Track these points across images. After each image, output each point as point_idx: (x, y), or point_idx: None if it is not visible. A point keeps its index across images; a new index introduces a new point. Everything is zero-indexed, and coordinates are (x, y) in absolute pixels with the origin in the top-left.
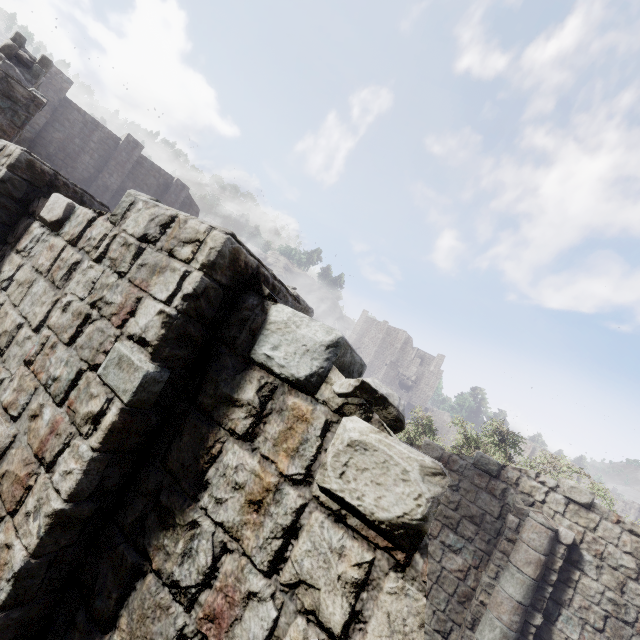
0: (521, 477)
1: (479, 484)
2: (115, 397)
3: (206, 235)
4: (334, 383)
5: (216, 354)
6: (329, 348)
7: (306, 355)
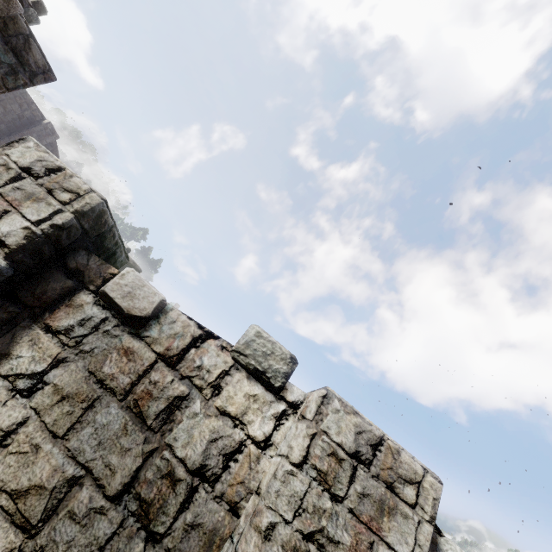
0: None
1: None
2: None
3: (426, 480)
4: None
5: None
6: None
7: None
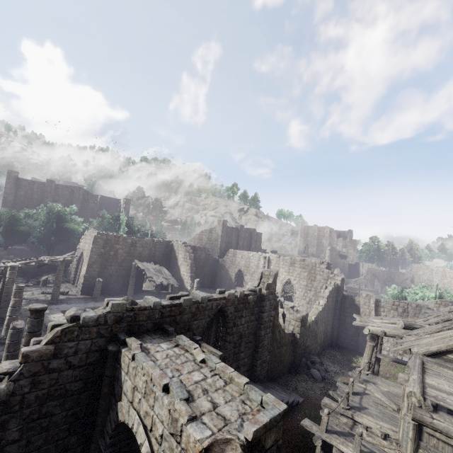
0: (441, 302)
1: (432, 306)
2: None
3: (424, 306)
4: None
5: None
6: None
7: None
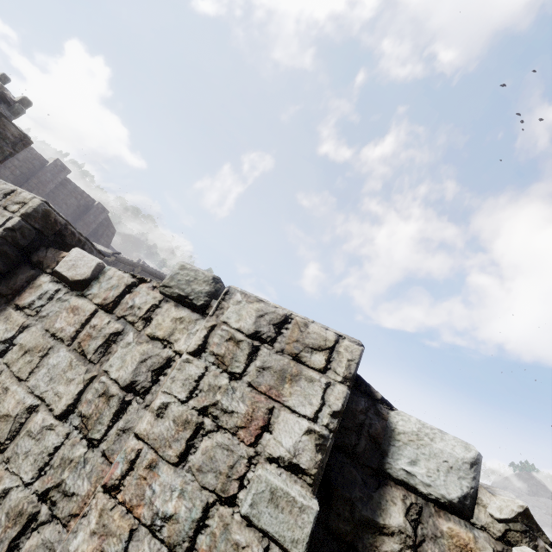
0: None
1: None
2: (276, 548)
3: (338, 344)
4: (487, 505)
5: (339, 465)
6: (473, 466)
7: (451, 473)
